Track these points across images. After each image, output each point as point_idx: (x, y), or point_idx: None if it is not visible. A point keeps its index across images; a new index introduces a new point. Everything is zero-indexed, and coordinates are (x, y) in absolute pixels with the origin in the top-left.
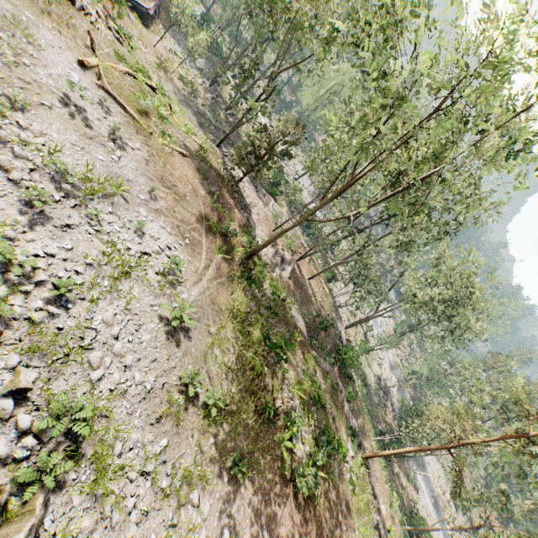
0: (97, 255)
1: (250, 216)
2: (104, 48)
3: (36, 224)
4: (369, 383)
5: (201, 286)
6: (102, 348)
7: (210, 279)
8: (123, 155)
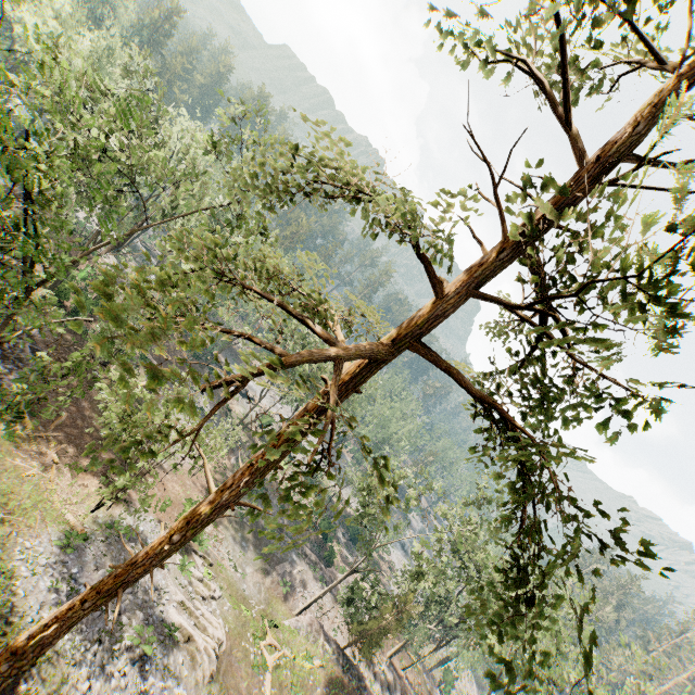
0: None
1: (367, 689)
2: (246, 677)
3: None
4: None
5: None
6: None
7: None
8: None
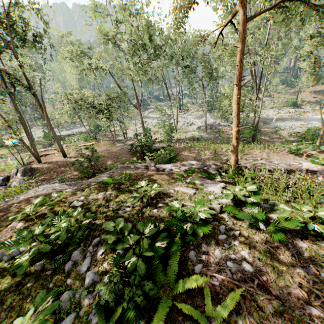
0: None
1: None
2: None
3: None
4: (198, 136)
5: None
6: None
7: None
8: None
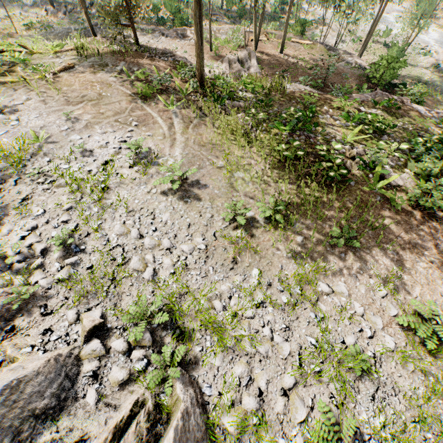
0: (69, 198)
1: (174, 57)
2: None
3: (1, 219)
4: (427, 80)
5: (179, 143)
6: (137, 253)
7: (183, 132)
8: (19, 115)
